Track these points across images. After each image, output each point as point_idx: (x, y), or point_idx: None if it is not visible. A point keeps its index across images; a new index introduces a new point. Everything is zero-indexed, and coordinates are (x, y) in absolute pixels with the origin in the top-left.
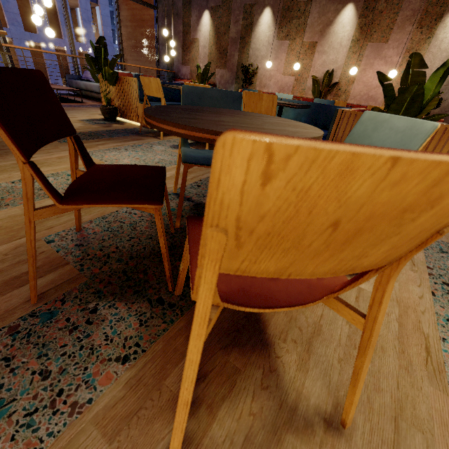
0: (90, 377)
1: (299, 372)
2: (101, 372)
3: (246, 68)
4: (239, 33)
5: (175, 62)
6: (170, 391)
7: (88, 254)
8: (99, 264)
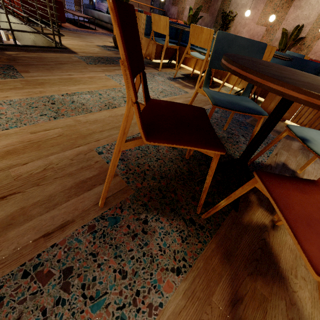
0: (156, 283)
1: (314, 309)
2: (163, 280)
3: (226, 14)
4: None
5: (166, 2)
6: (218, 307)
7: (129, 168)
8: (140, 180)
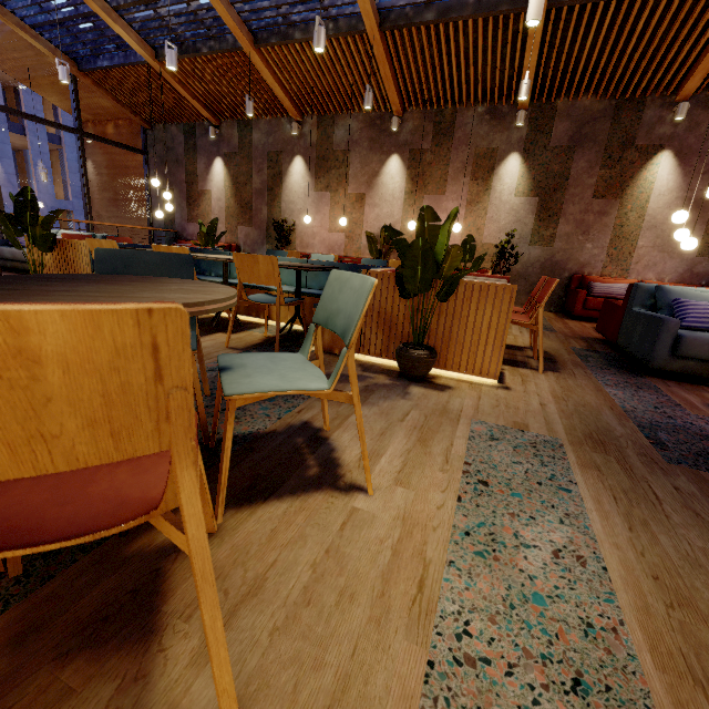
0: None
1: (190, 668)
2: None
3: (279, 224)
4: (265, 183)
5: (176, 219)
6: None
7: None
8: None
